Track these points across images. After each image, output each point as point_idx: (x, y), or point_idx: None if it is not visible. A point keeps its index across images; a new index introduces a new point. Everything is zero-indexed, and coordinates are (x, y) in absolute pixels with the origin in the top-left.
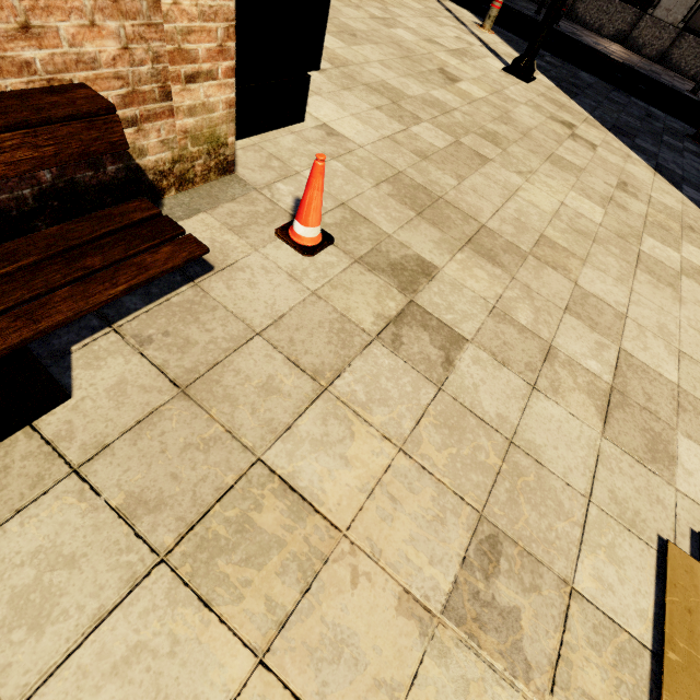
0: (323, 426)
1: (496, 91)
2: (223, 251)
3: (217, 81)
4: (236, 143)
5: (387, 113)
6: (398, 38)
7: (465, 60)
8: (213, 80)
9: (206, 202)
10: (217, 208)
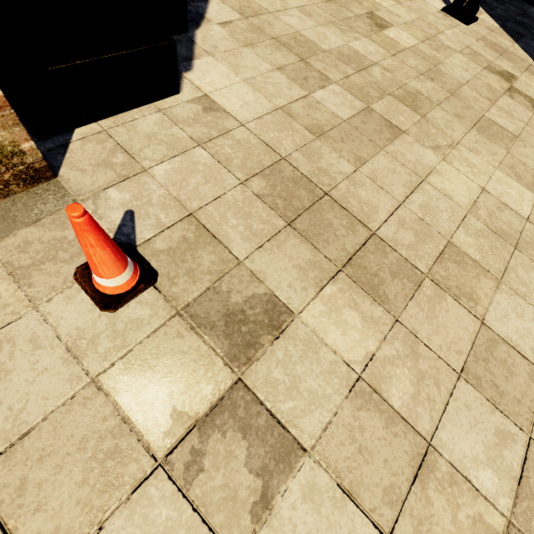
0: None
1: (428, 37)
2: None
3: None
4: (77, 131)
5: (290, 74)
6: None
7: (401, 0)
8: None
9: None
10: (6, 237)
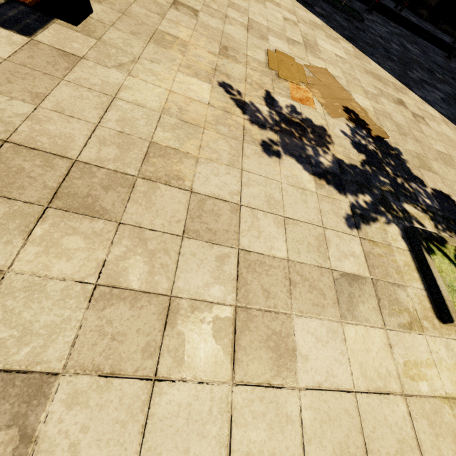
0: (169, 24)
1: None
2: None
3: None
4: None
5: None
6: None
7: None
8: None
9: None
10: None
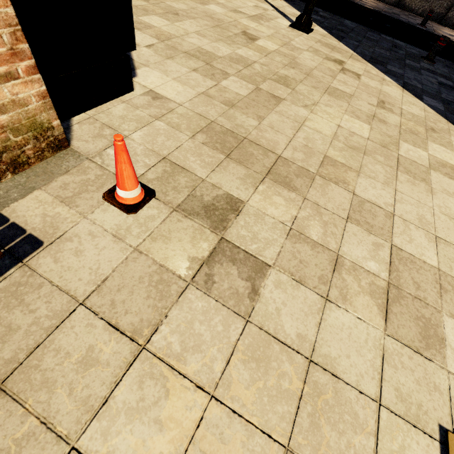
0: (139, 390)
1: (285, 43)
2: (53, 224)
3: (20, 79)
4: (73, 119)
5: (202, 73)
6: (211, 12)
7: (261, 22)
8: (16, 79)
9: (41, 179)
10: (51, 183)
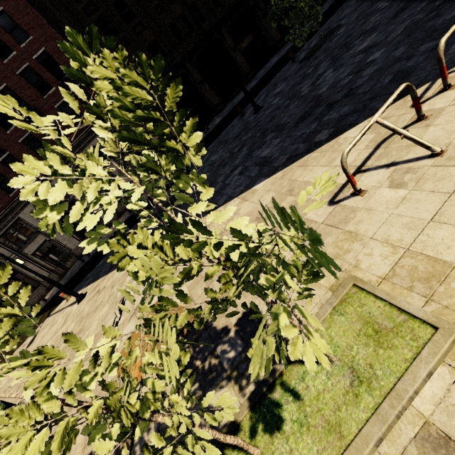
0: None
1: (77, 316)
2: None
3: None
4: None
5: None
6: None
7: (67, 321)
8: None
9: None
10: None
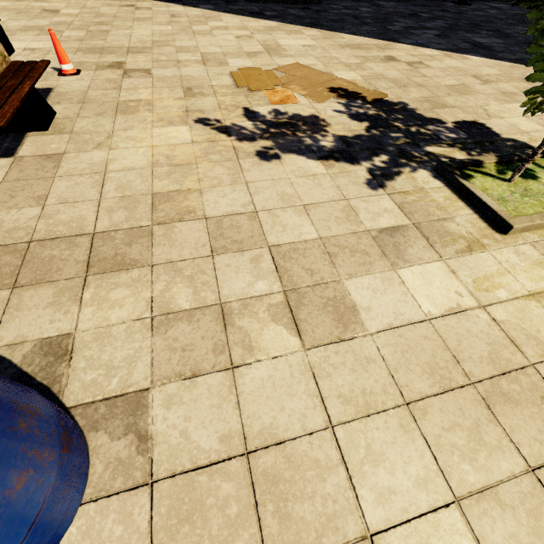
0: (128, 93)
1: (82, 7)
2: (49, 85)
3: None
4: None
5: (45, 35)
6: (1, 7)
7: (50, 1)
8: None
9: None
10: None
